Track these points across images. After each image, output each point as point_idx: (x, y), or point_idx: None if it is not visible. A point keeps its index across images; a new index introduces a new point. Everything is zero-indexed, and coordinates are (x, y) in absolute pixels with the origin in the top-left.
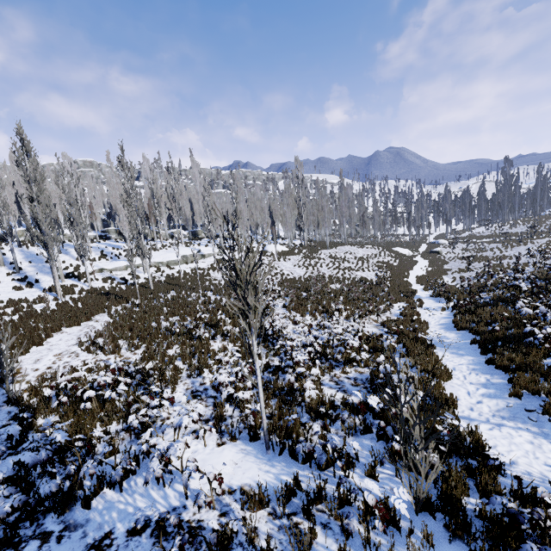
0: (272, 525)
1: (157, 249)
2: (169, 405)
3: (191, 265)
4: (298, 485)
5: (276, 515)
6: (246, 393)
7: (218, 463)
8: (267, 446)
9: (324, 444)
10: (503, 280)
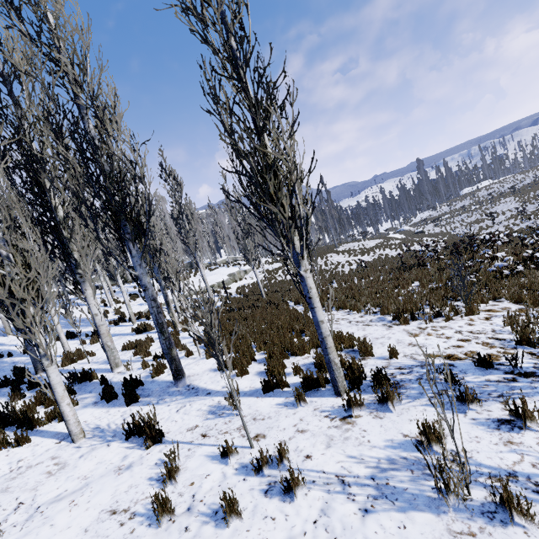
0: None
1: (185, 278)
2: None
3: (243, 282)
4: None
5: None
6: None
7: None
8: None
9: None
10: None
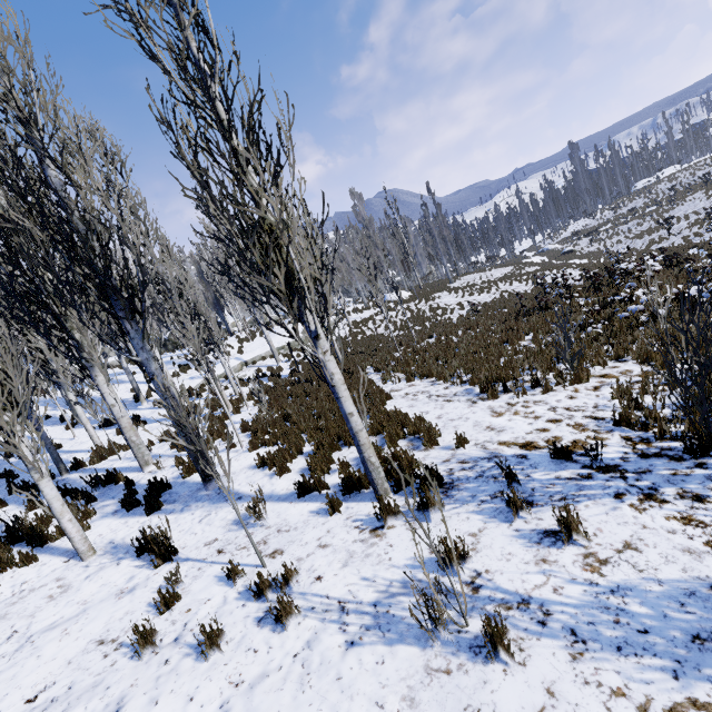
0: None
1: (249, 339)
2: None
3: None
4: None
5: None
6: None
7: None
8: None
9: None
10: None
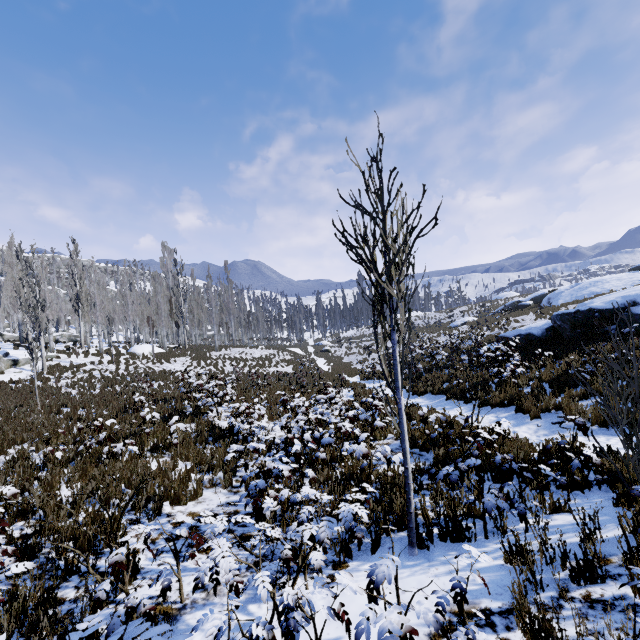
0: (571, 620)
1: None
2: (139, 578)
3: None
4: (520, 555)
5: (551, 606)
6: (309, 490)
7: (364, 608)
8: (414, 540)
9: (501, 490)
10: (429, 349)
